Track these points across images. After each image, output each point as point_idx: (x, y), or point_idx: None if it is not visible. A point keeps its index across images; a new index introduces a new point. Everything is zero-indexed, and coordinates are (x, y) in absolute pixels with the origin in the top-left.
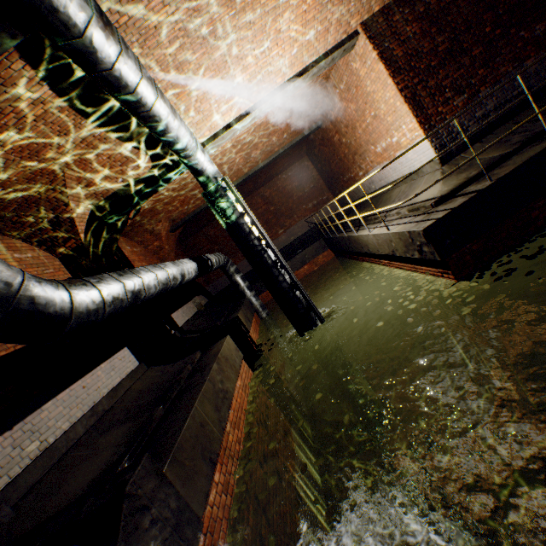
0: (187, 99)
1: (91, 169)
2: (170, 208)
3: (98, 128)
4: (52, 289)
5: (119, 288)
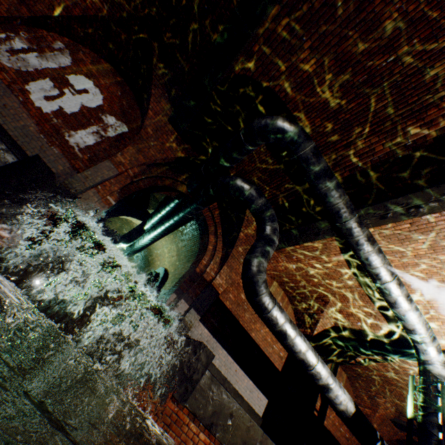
0: (438, 306)
1: (345, 304)
2: (401, 395)
3: (360, 286)
4: (264, 285)
5: (282, 318)
